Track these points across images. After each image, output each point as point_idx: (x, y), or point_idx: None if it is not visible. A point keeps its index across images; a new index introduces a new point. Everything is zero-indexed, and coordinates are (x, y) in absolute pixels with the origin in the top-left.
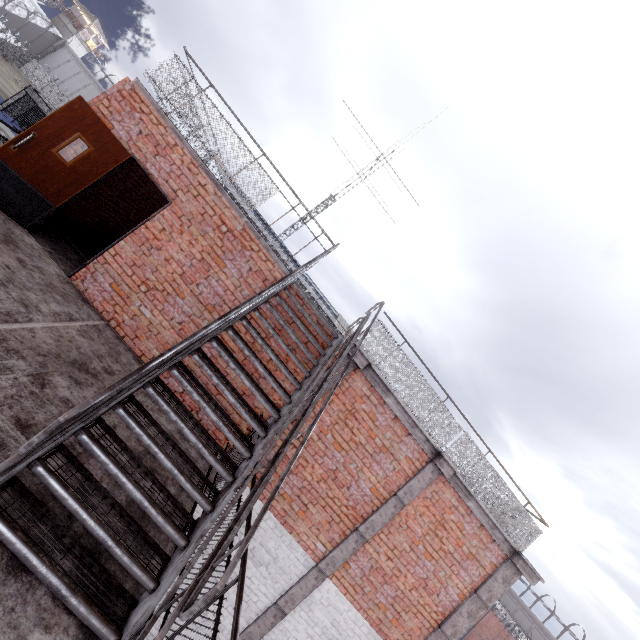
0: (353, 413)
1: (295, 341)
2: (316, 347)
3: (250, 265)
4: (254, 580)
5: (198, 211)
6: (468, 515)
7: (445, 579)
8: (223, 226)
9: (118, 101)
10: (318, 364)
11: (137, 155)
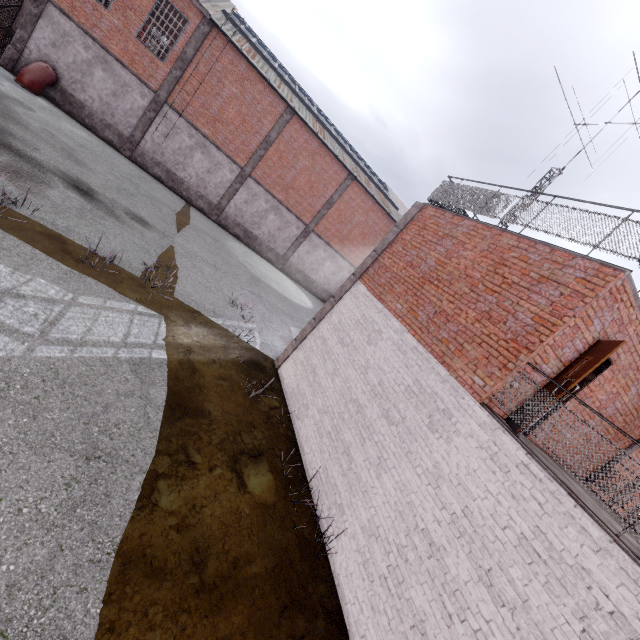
0: None
1: None
2: None
3: None
4: None
5: (628, 362)
6: None
7: None
8: None
9: (605, 299)
10: None
11: (602, 339)
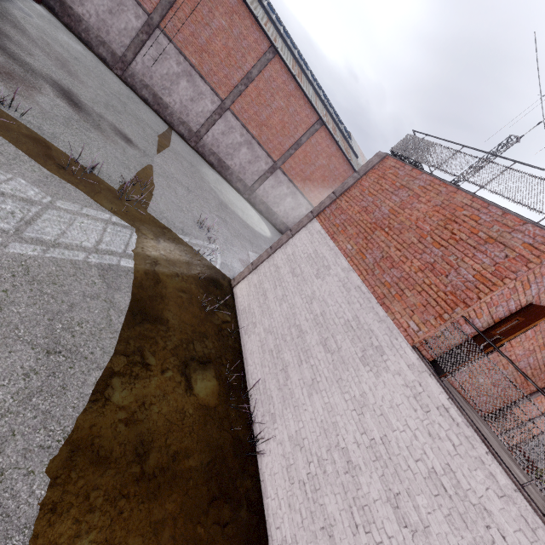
0: None
1: None
2: None
3: None
4: None
5: None
6: None
7: None
8: None
9: None
10: None
11: (534, 302)
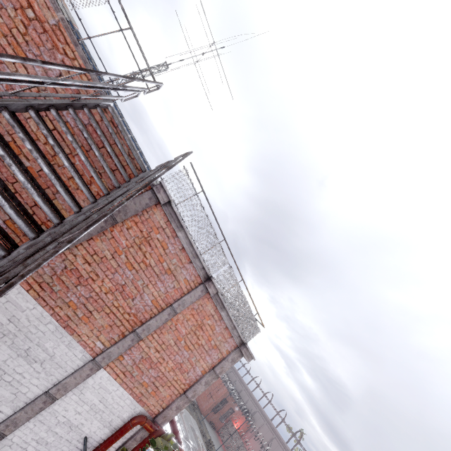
0: (148, 240)
1: (98, 158)
2: (121, 172)
3: (61, 71)
4: (26, 375)
5: None
6: (219, 321)
7: (195, 362)
8: (29, 10)
9: None
10: (120, 186)
11: None
